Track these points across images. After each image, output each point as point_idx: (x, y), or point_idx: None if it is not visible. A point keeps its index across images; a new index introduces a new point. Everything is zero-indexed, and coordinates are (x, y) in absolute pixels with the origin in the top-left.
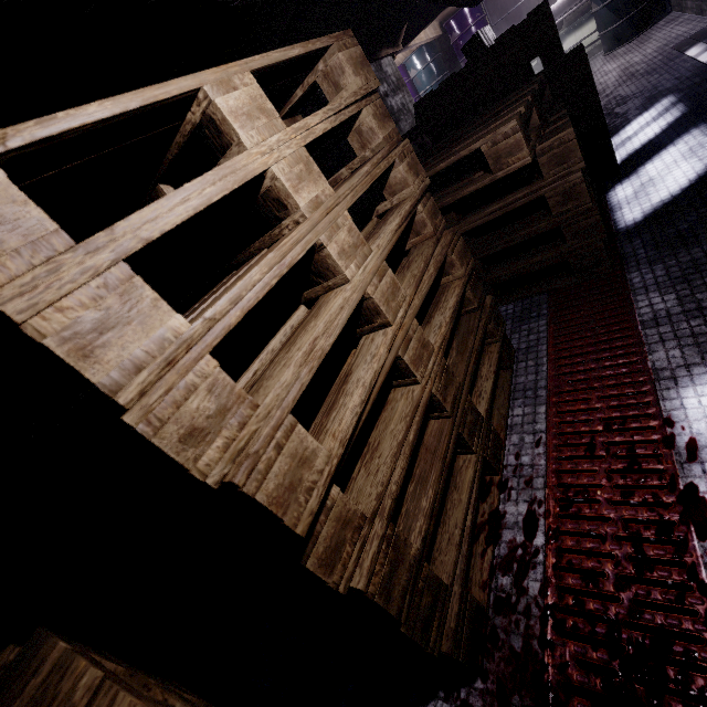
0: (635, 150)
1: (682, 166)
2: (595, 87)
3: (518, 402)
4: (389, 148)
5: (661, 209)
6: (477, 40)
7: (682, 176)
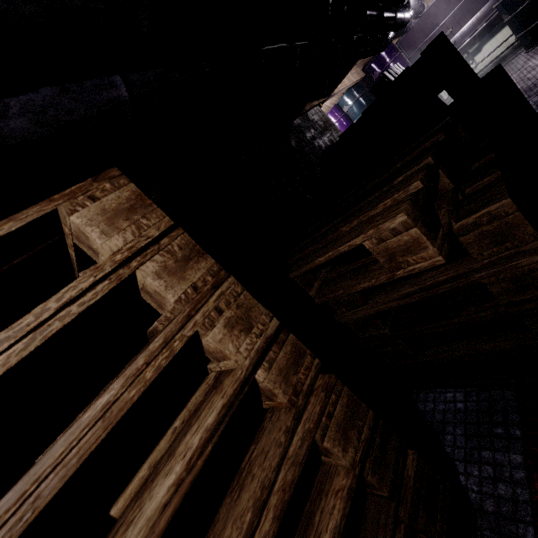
0: None
1: None
2: (531, 107)
3: None
4: (189, 311)
5: None
6: (384, 80)
7: None
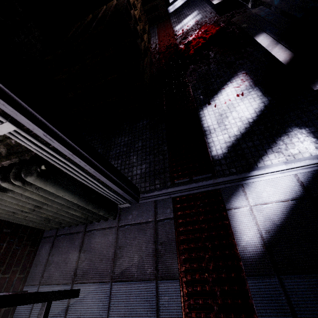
0: (173, 0)
1: (181, 2)
2: None
3: (152, 38)
4: None
5: (176, 9)
6: None
7: (180, 3)
